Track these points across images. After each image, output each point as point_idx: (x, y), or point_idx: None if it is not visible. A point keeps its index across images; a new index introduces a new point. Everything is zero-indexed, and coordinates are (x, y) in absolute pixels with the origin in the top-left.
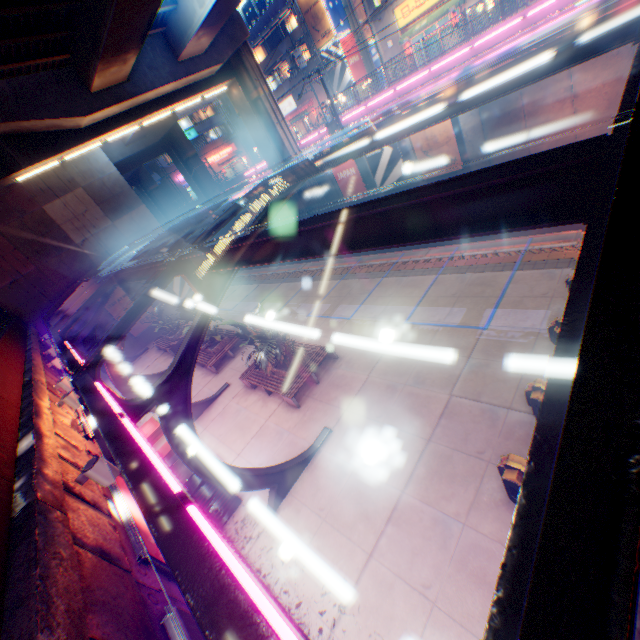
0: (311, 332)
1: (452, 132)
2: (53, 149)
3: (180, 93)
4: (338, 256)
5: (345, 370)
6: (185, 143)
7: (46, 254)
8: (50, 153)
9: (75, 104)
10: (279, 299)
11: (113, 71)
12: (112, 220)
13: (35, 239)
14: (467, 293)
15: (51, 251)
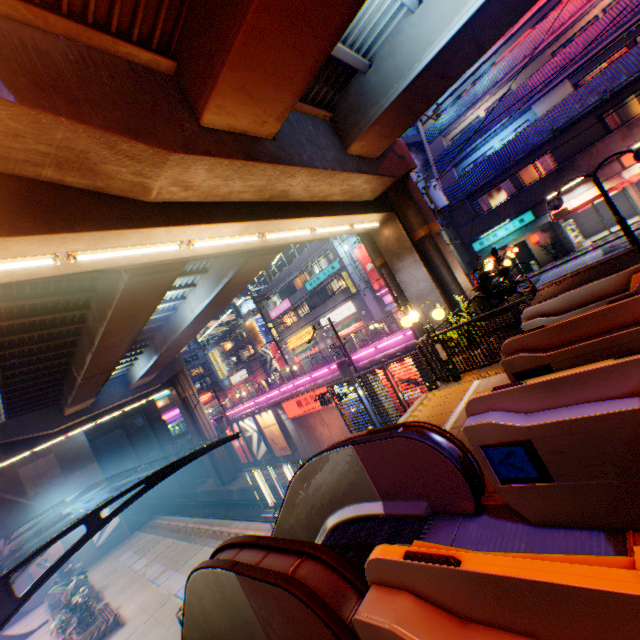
0: (135, 595)
1: (281, 430)
2: (29, 446)
3: (130, 400)
4: (225, 509)
5: (118, 636)
6: (154, 407)
7: (2, 506)
8: (26, 449)
9: (52, 422)
10: (151, 555)
11: (79, 406)
12: (67, 474)
13: (0, 494)
14: None
15: (7, 503)
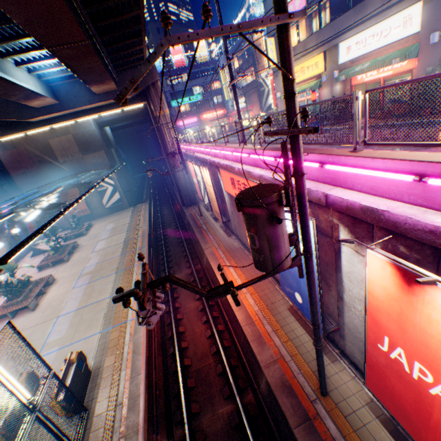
0: (66, 281)
1: (215, 197)
2: (18, 130)
3: (103, 107)
4: (174, 228)
5: (21, 321)
6: None
7: (44, 163)
8: (16, 131)
9: (25, 113)
10: (108, 243)
11: (38, 102)
12: (83, 154)
13: (41, 155)
14: (81, 324)
15: (47, 163)
